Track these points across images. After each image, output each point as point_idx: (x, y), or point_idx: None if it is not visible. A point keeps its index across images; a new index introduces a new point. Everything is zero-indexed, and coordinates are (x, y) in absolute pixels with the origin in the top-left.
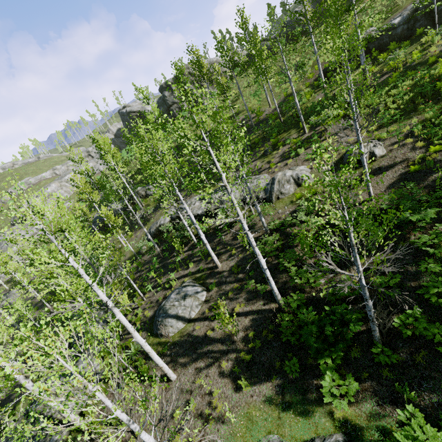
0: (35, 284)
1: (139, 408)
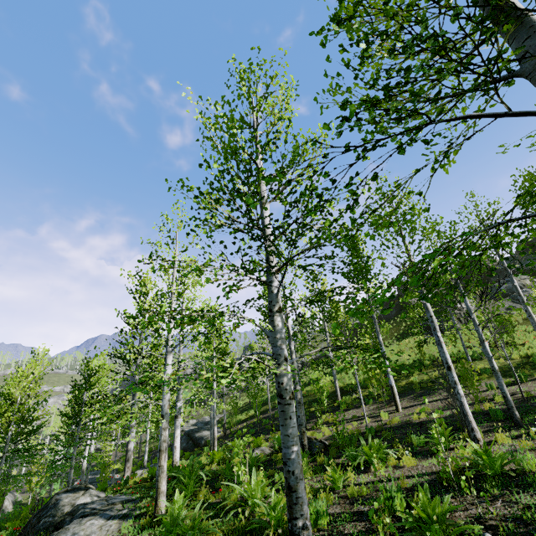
0: None
1: None
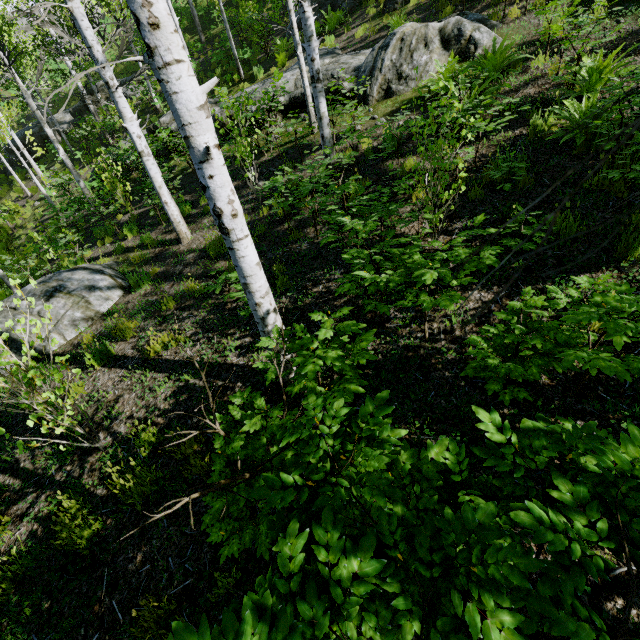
0: None
1: None
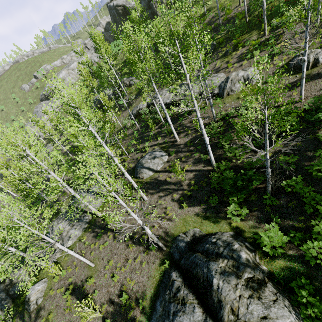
0: (61, 142)
1: (130, 204)
